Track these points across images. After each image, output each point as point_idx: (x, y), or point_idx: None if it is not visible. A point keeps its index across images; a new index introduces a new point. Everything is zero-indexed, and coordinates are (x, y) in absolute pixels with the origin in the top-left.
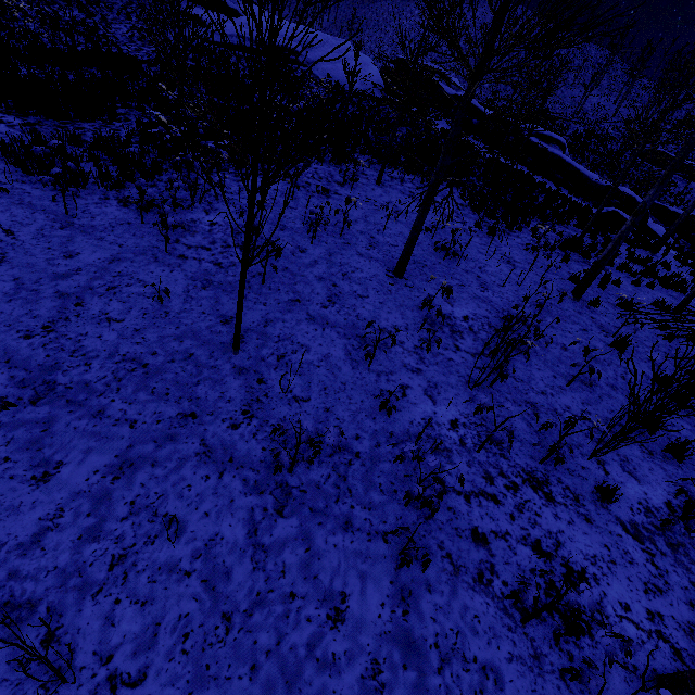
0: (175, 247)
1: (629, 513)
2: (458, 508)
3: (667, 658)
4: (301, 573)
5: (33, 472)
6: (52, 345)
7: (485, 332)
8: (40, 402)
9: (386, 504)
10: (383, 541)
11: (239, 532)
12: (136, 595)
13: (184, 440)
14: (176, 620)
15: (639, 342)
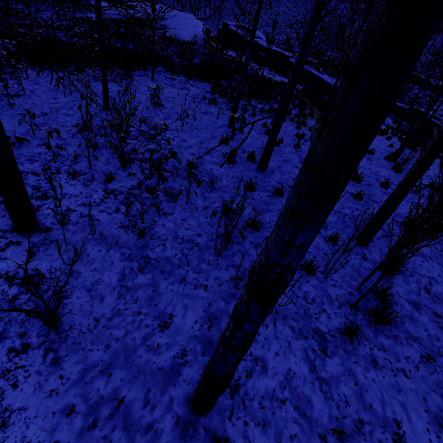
0: None
1: (118, 187)
2: None
3: (54, 220)
4: None
5: None
6: None
7: (135, 132)
8: None
9: None
10: None
11: None
12: None
13: None
14: None
15: (249, 144)
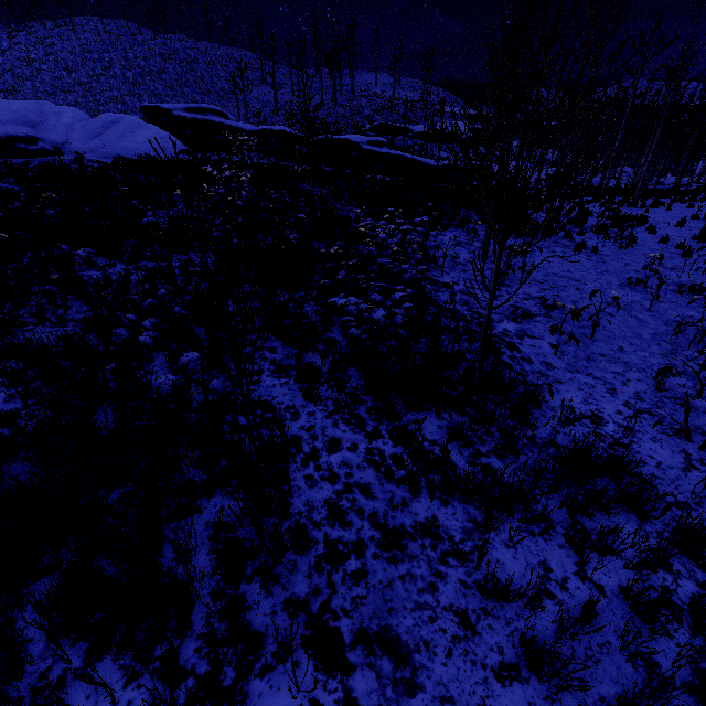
0: None
1: None
2: None
3: None
4: None
5: None
6: None
7: None
8: None
9: None
10: None
11: None
12: None
13: None
14: None
15: None
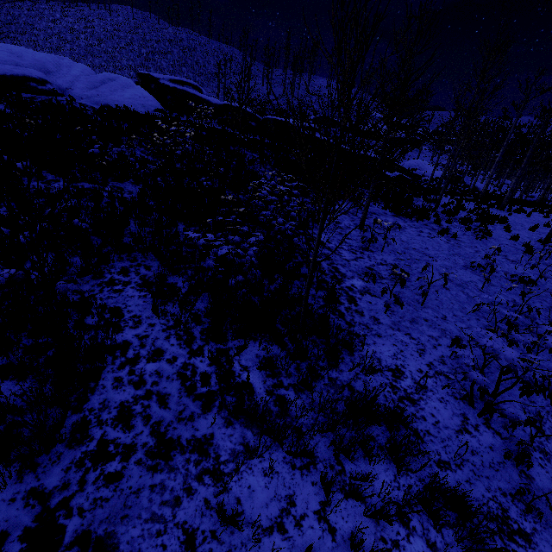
0: None
1: None
2: None
3: None
4: None
5: None
6: None
7: None
8: None
9: None
10: None
11: None
12: None
13: None
14: None
15: None
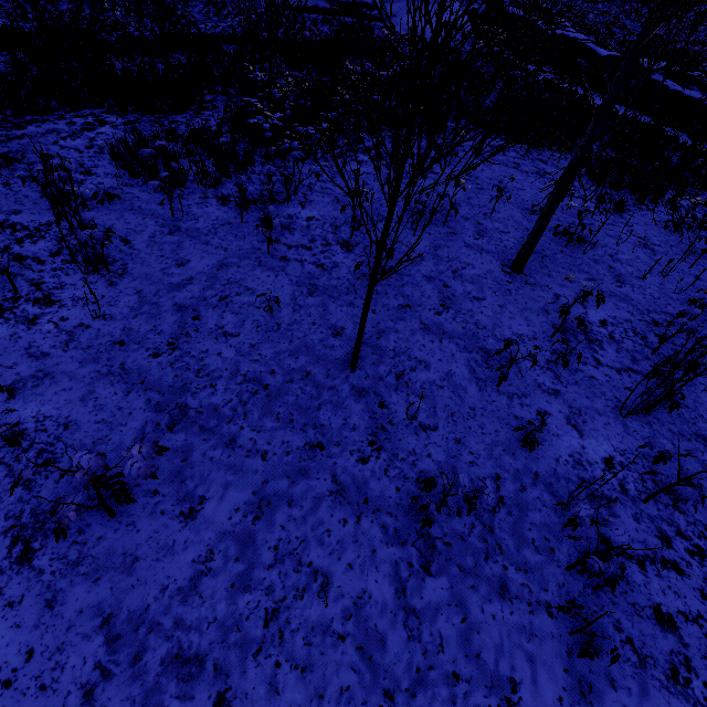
0: (276, 247)
1: None
2: (632, 577)
3: None
4: (461, 649)
5: (180, 508)
6: (178, 364)
7: (631, 341)
8: (176, 428)
9: (543, 566)
10: (548, 614)
11: (386, 591)
12: (294, 659)
13: (315, 475)
14: (338, 694)
15: None
